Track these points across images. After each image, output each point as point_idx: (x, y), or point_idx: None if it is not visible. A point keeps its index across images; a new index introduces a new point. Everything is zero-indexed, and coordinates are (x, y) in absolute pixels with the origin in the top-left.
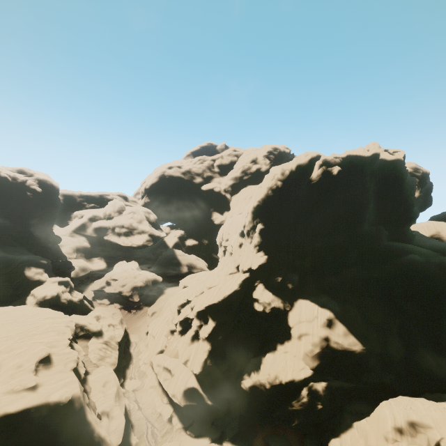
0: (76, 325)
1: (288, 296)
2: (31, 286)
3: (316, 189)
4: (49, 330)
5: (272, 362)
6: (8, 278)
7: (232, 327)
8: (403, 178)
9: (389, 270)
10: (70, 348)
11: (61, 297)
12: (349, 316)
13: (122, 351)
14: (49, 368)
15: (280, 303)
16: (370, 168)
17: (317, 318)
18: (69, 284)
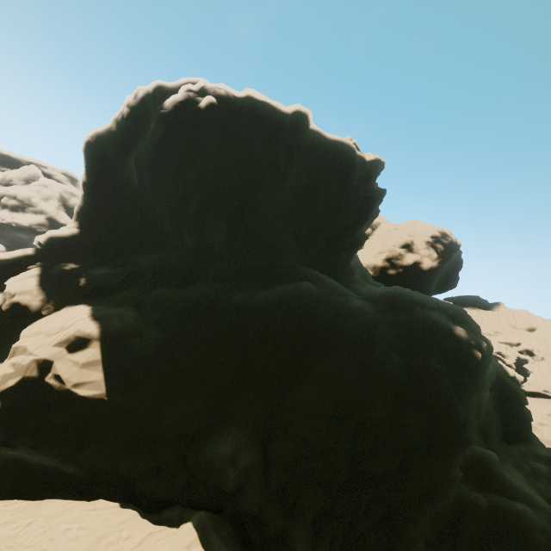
0: None
1: (72, 297)
2: None
3: (165, 123)
4: None
5: None
6: None
7: None
8: (348, 176)
9: (261, 297)
10: None
11: None
12: (132, 343)
13: None
14: None
15: (37, 300)
16: (294, 140)
17: (64, 331)
18: None
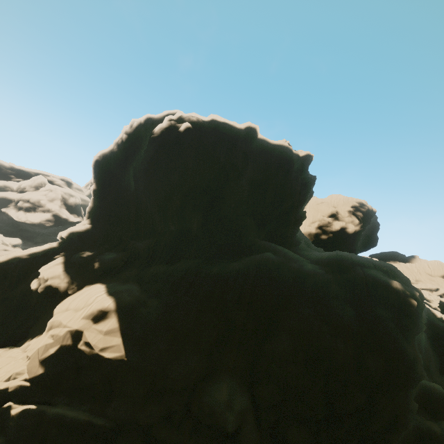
0: None
1: (89, 278)
2: None
3: (155, 144)
4: None
5: None
6: None
7: None
8: (289, 169)
9: (234, 267)
10: None
11: None
12: (140, 312)
13: None
14: None
15: (64, 282)
16: (247, 147)
17: (88, 306)
18: None
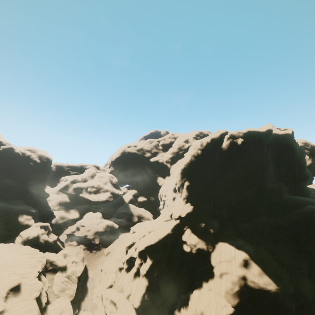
0: (47, 261)
1: (211, 239)
2: (21, 228)
3: (226, 155)
4: (24, 263)
5: (198, 299)
6: (6, 222)
7: (165, 265)
8: (294, 147)
9: (292, 218)
10: (37, 279)
11: (40, 237)
12: (262, 257)
13: (80, 285)
14: (17, 296)
15: (204, 245)
16: (266, 140)
17: (234, 258)
18: (48, 228)
